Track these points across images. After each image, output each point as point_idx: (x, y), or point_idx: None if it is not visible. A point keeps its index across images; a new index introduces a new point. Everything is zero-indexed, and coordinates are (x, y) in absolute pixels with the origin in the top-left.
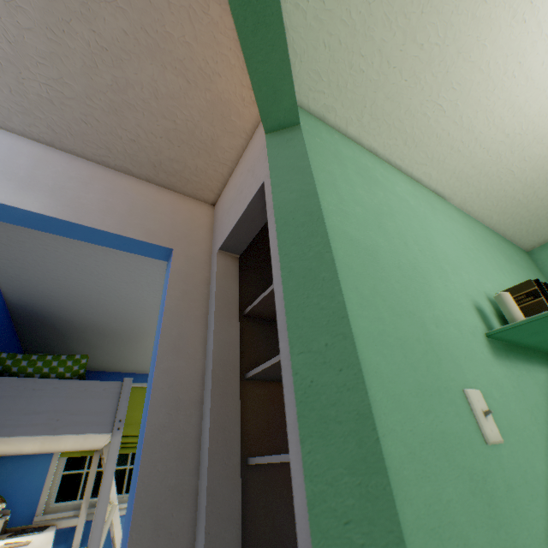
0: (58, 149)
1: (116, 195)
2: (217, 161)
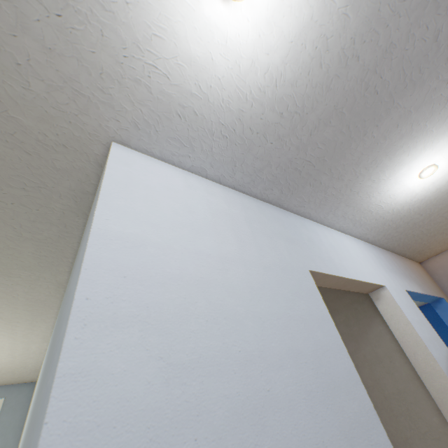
0: (388, 250)
1: (413, 271)
2: (446, 246)
